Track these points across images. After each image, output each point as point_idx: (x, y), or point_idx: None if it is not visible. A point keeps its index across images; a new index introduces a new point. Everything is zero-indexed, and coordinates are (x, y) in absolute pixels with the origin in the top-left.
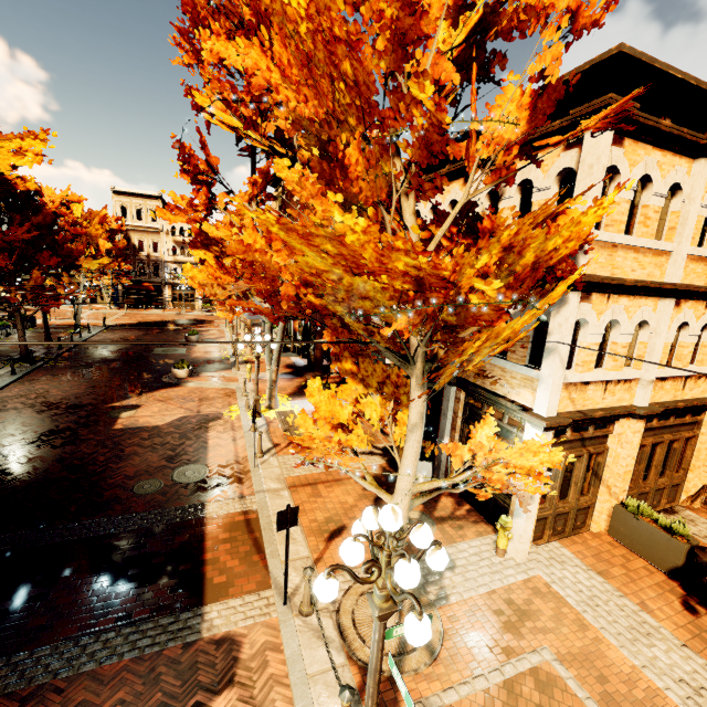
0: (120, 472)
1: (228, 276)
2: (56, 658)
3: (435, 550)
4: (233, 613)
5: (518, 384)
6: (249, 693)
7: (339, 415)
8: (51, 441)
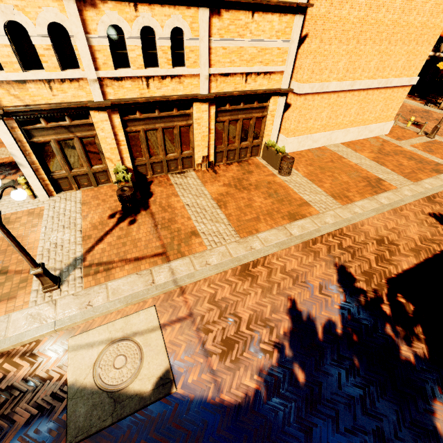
0: None
1: None
2: None
3: None
4: None
5: None
6: None
7: None
8: None
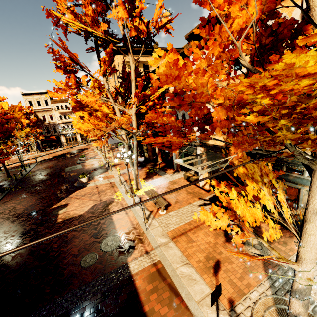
0: (69, 252)
1: (101, 123)
2: None
3: None
4: None
5: None
6: None
7: (257, 216)
8: (23, 240)
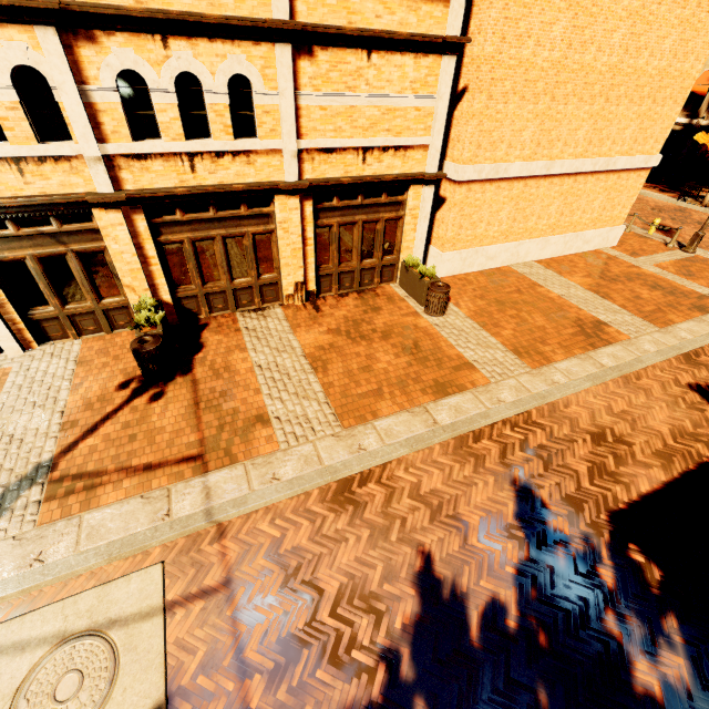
0: None
1: None
2: None
3: None
4: None
5: None
6: None
7: None
8: None
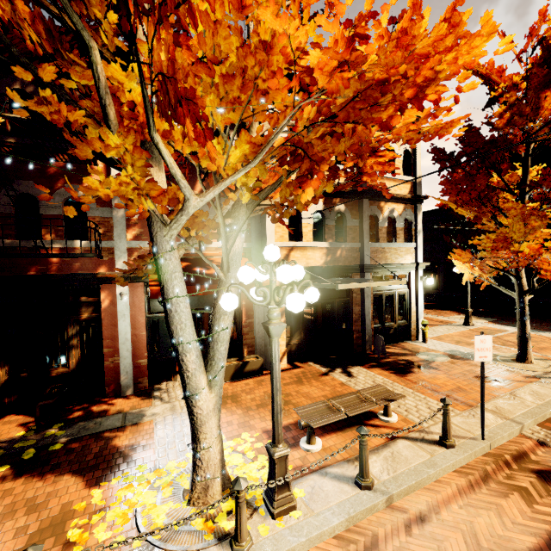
0: None
1: None
2: None
3: None
4: None
5: (404, 254)
6: None
7: None
8: None
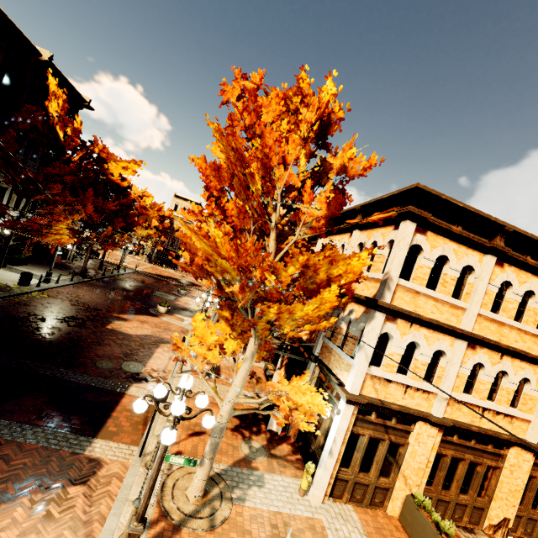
0: (95, 351)
1: None
2: (7, 428)
3: (208, 415)
4: (108, 449)
5: (344, 368)
6: (90, 493)
7: (207, 338)
8: (69, 322)
